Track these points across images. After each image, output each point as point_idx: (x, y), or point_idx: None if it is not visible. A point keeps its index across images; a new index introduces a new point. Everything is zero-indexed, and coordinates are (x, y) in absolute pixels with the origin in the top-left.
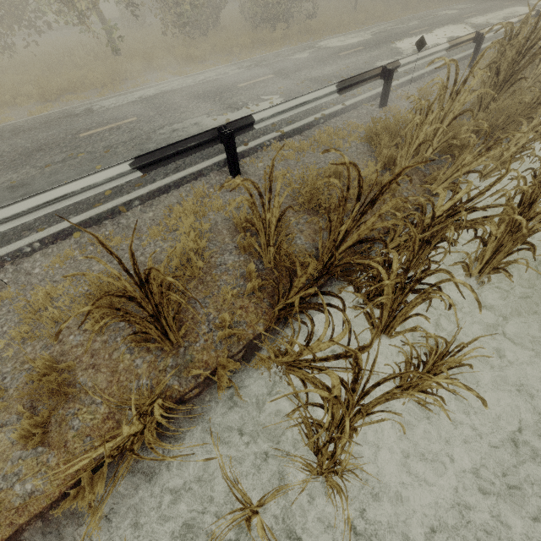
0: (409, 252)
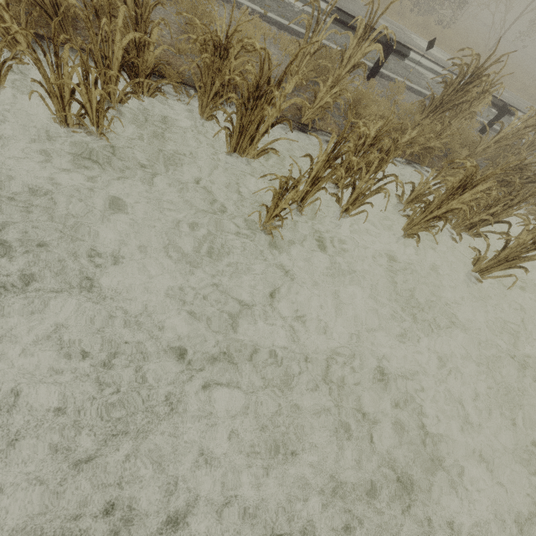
0: (204, 94)
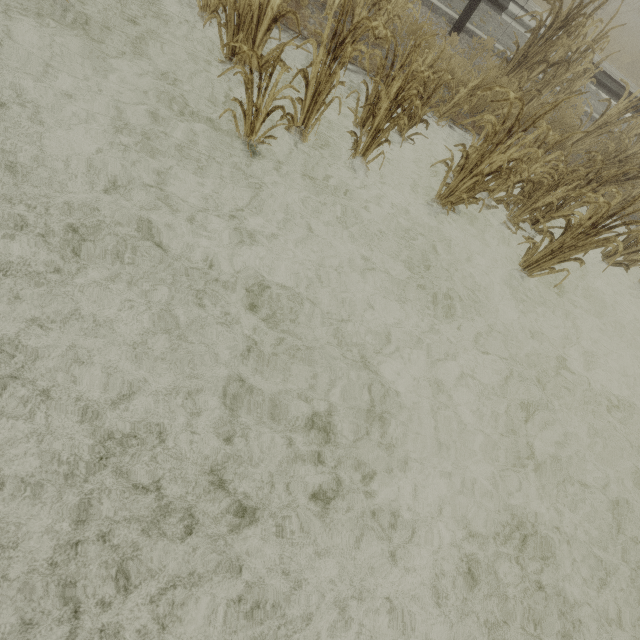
0: None
